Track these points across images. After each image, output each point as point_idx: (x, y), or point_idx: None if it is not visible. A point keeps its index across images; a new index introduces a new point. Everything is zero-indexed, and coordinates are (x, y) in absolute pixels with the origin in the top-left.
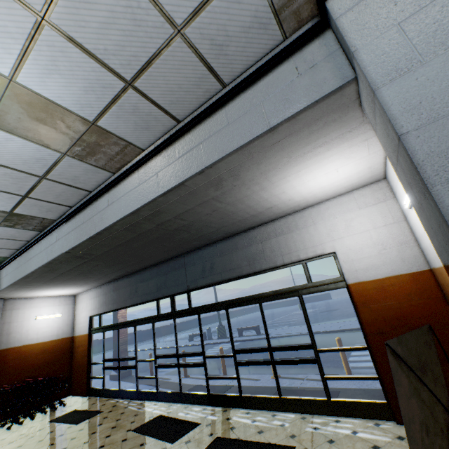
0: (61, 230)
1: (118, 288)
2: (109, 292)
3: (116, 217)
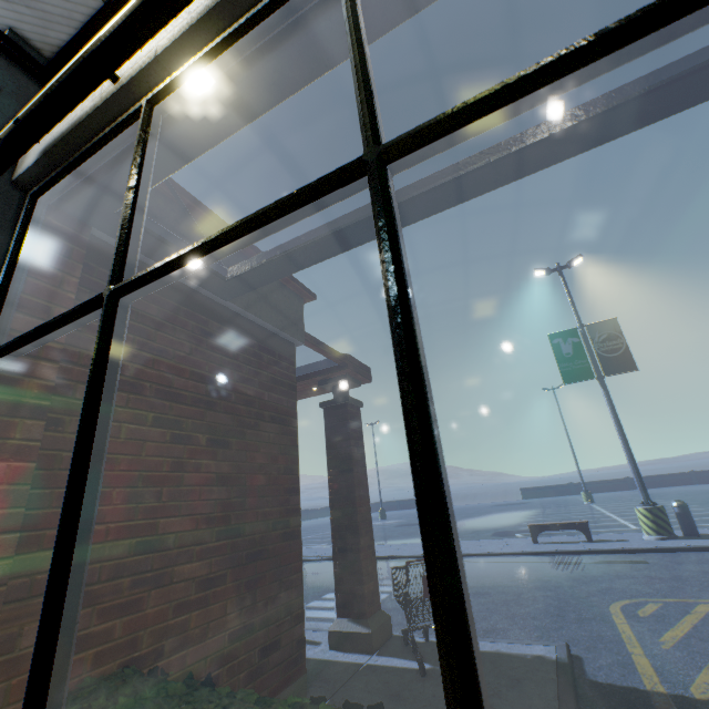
0: None
1: None
2: None
3: None
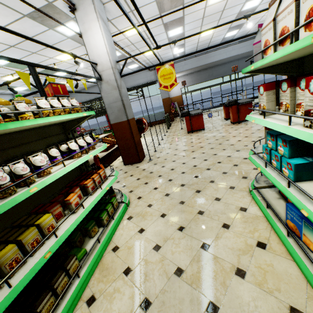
0: (235, 46)
1: (200, 75)
2: (194, 77)
3: None
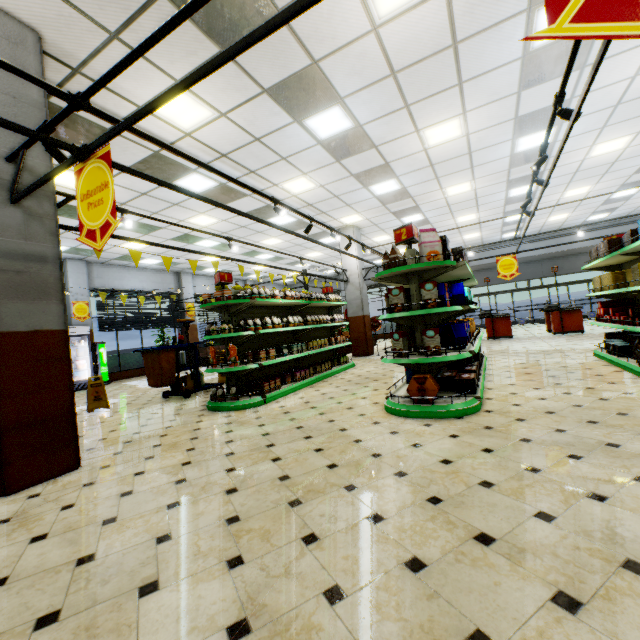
0: (525, 246)
1: (478, 276)
2: None
3: (577, 246)
